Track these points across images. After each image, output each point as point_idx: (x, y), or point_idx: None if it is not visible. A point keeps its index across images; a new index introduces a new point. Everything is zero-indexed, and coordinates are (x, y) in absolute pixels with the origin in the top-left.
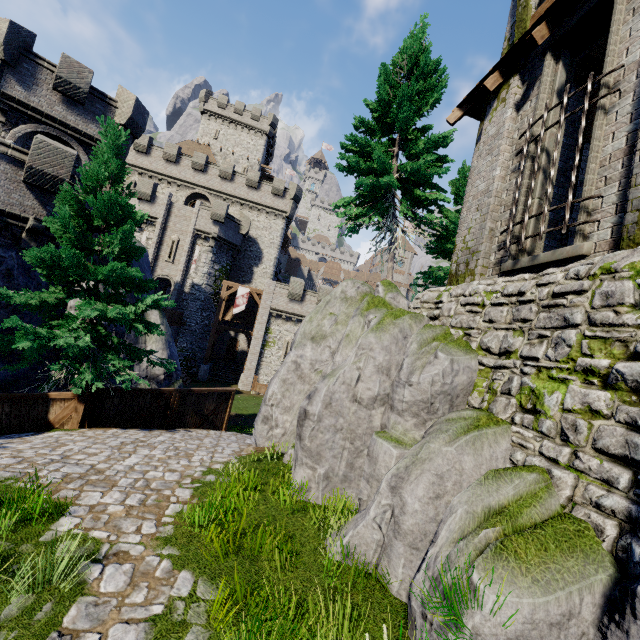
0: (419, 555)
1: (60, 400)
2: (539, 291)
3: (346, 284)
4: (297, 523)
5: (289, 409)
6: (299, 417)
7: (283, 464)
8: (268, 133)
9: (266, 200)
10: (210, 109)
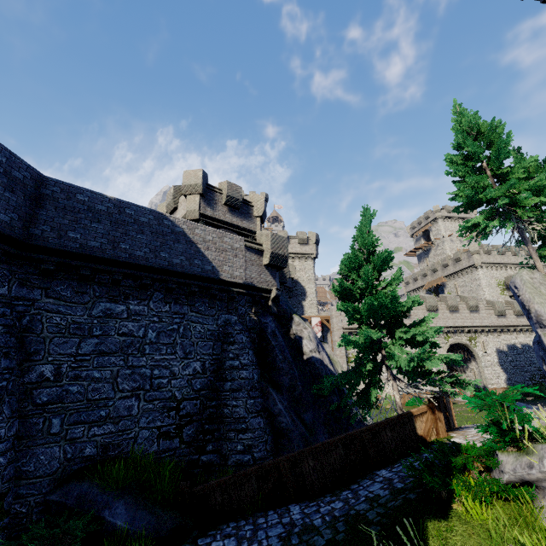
0: None
1: (418, 415)
2: None
3: (525, 273)
4: None
5: None
6: None
7: None
8: None
9: (296, 249)
10: None
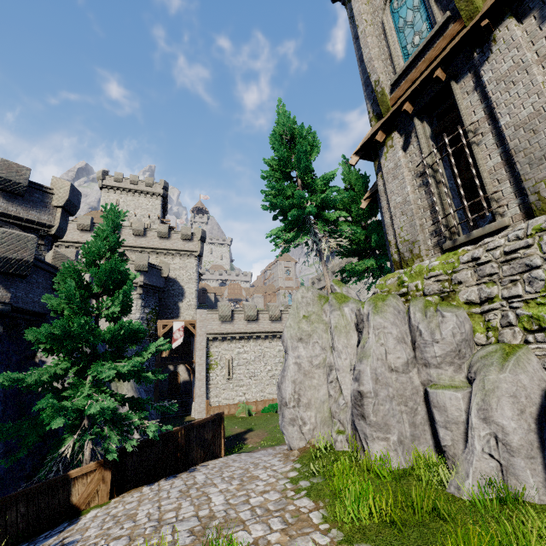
0: (537, 462)
1: (81, 476)
2: (492, 253)
3: (302, 291)
4: (411, 487)
5: (308, 405)
6: (355, 399)
7: (339, 452)
8: (162, 194)
9: (178, 245)
10: (108, 184)
